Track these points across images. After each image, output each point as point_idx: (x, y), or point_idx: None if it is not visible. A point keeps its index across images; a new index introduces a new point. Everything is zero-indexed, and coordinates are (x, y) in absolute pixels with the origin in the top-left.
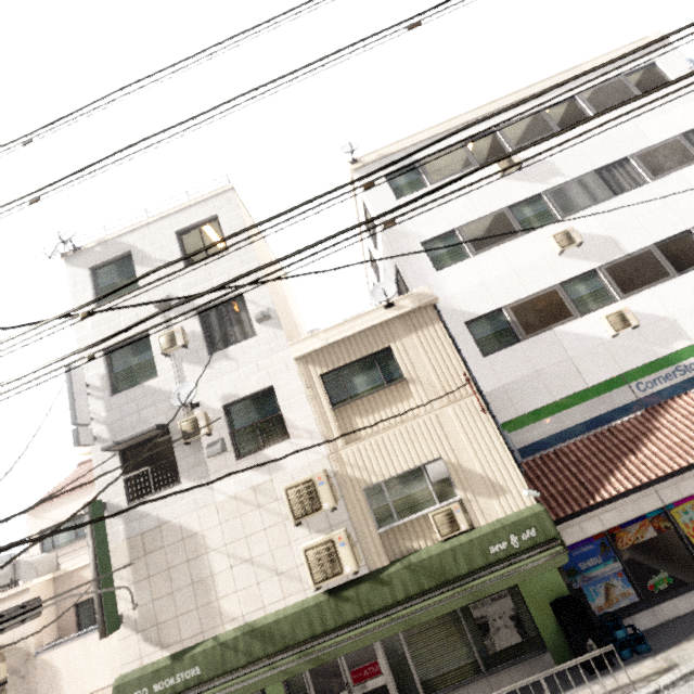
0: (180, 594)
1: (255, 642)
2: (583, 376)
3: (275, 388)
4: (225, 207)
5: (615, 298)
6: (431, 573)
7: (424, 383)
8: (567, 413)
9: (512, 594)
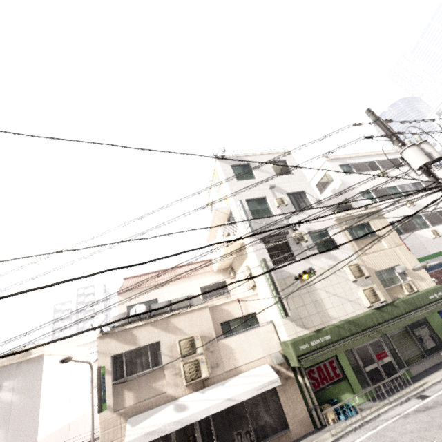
0: (308, 306)
1: (351, 326)
2: (428, 250)
3: (328, 229)
4: (288, 158)
5: (429, 226)
6: (411, 304)
7: (385, 237)
8: (426, 262)
9: (427, 327)
